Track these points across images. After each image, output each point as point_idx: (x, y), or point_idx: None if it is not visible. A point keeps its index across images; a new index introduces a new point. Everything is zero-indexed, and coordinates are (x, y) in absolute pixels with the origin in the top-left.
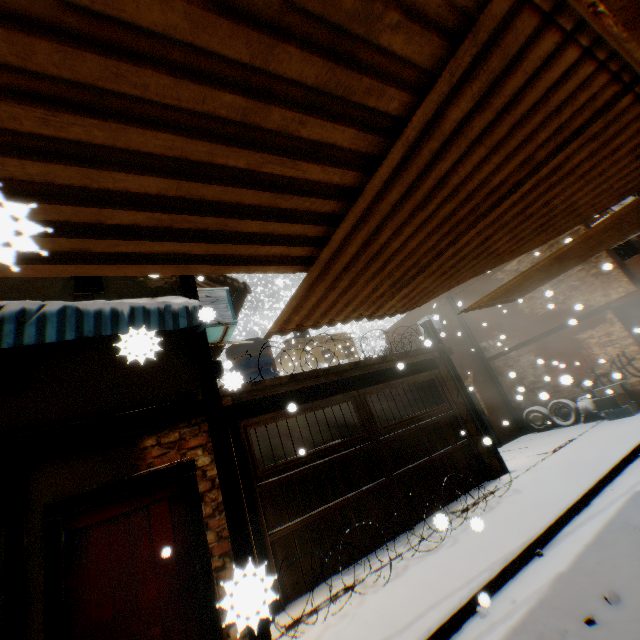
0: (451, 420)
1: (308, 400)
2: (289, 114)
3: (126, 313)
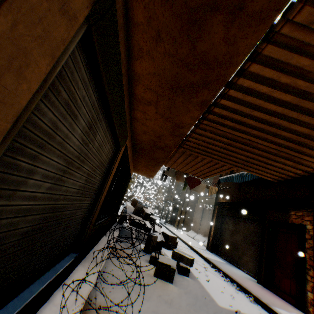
0: None
1: None
2: (195, 159)
3: None
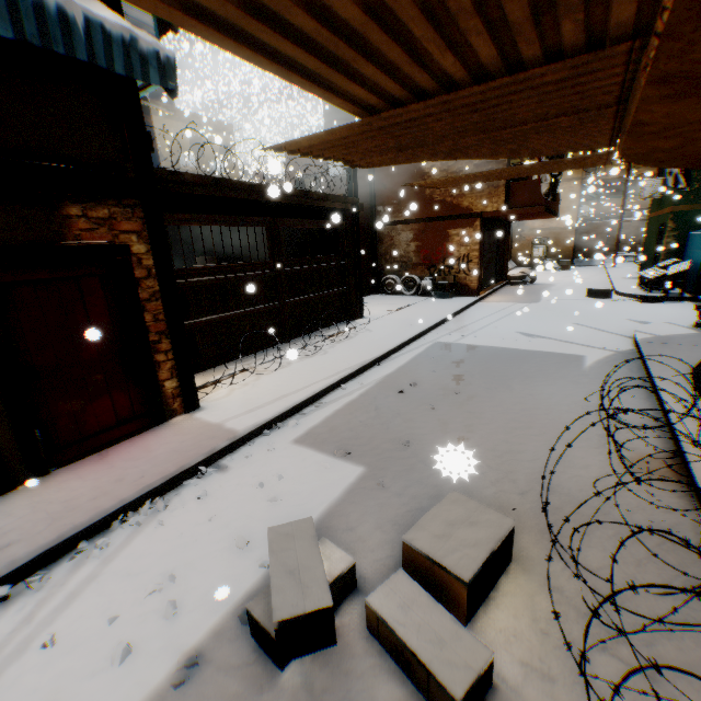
0: (340, 270)
1: (226, 212)
2: (480, 27)
3: (81, 26)
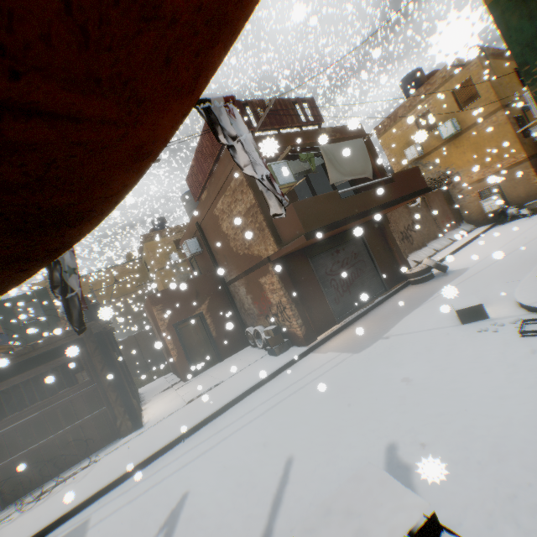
0: (91, 394)
1: None
2: None
3: None
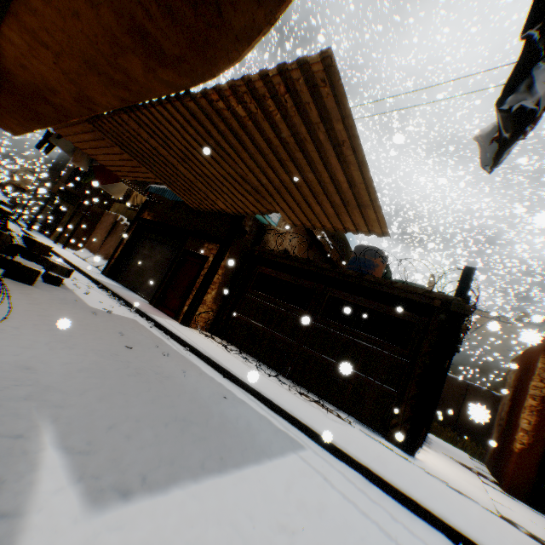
0: (396, 365)
1: (290, 273)
2: (111, 148)
3: None
